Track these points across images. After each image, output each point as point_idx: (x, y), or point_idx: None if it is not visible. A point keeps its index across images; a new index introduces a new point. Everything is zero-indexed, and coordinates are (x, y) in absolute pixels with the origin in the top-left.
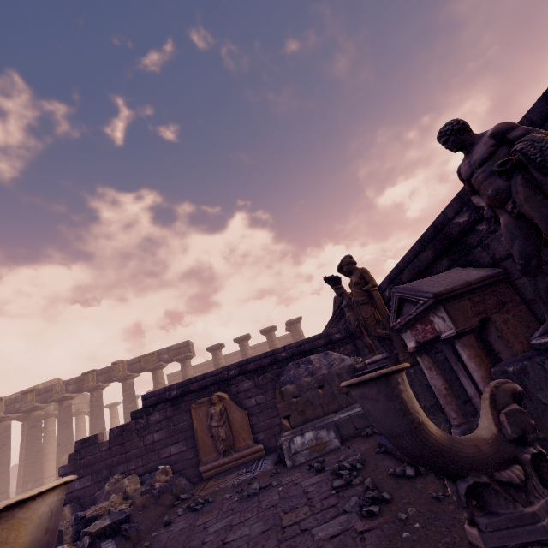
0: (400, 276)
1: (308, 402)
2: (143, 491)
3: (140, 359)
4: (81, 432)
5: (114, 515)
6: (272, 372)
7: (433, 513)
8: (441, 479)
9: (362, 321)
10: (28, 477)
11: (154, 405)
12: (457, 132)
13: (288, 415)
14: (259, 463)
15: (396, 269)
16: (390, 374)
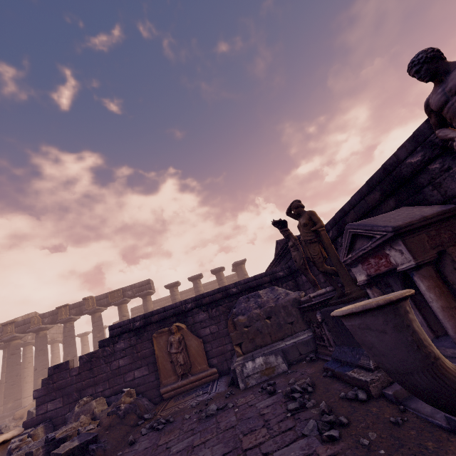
0: (344, 217)
1: (258, 331)
2: (109, 412)
3: (107, 295)
4: (56, 358)
5: (82, 436)
6: (224, 305)
7: (396, 439)
8: (394, 403)
9: (310, 258)
10: (8, 397)
11: (120, 335)
12: (431, 59)
13: (240, 343)
14: (213, 385)
15: (340, 211)
16: (399, 301)
